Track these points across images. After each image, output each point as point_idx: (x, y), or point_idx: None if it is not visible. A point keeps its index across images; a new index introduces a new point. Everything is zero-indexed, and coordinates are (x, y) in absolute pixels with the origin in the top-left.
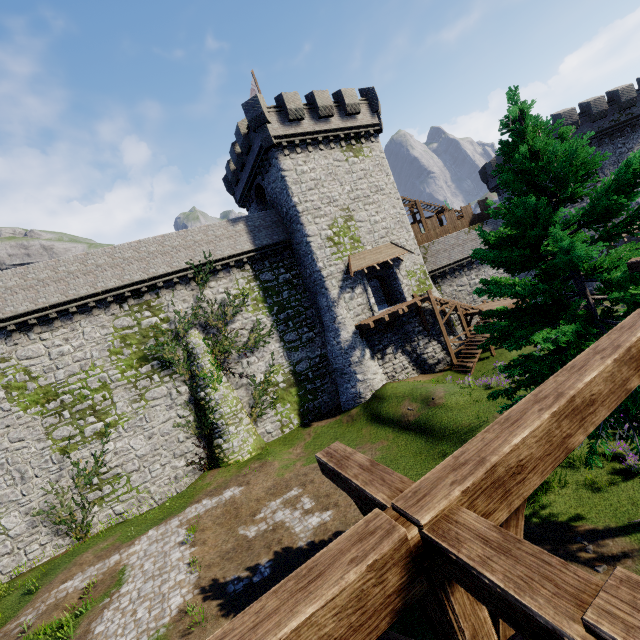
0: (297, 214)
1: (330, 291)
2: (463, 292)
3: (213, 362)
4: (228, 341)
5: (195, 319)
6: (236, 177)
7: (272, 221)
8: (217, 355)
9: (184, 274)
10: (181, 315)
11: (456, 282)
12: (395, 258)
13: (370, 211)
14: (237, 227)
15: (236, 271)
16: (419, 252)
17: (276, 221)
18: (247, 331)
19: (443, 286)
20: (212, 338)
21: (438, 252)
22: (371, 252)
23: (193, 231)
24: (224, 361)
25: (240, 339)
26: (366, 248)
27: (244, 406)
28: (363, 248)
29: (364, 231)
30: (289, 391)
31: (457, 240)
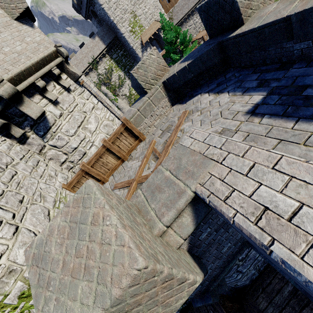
0: (115, 25)
1: (139, 55)
2: (192, 29)
3: (112, 94)
4: (113, 86)
5: (100, 82)
6: (79, 7)
7: (106, 30)
8: (112, 92)
9: (89, 68)
10: (96, 83)
11: (188, 25)
12: (158, 27)
13: (142, 7)
14: (96, 40)
15: (104, 59)
16: (168, 19)
17: (108, 29)
18: (117, 80)
19: (183, 29)
20: (108, 87)
21: (177, 12)
22: (148, 30)
23: (83, 49)
24: (115, 93)
25: (116, 84)
26: (146, 28)
27: (127, 104)
28: (145, 29)
29: (143, 20)
30: (138, 95)
31: (184, 1)
